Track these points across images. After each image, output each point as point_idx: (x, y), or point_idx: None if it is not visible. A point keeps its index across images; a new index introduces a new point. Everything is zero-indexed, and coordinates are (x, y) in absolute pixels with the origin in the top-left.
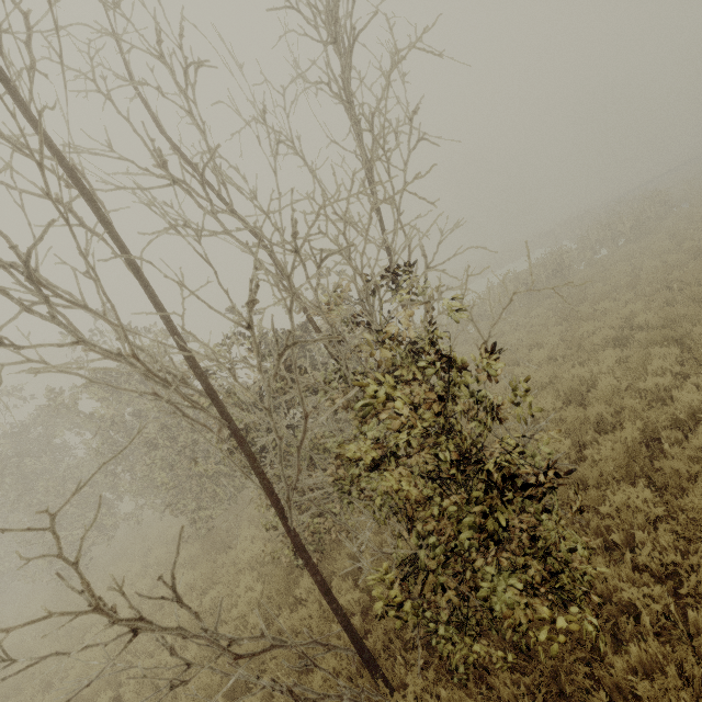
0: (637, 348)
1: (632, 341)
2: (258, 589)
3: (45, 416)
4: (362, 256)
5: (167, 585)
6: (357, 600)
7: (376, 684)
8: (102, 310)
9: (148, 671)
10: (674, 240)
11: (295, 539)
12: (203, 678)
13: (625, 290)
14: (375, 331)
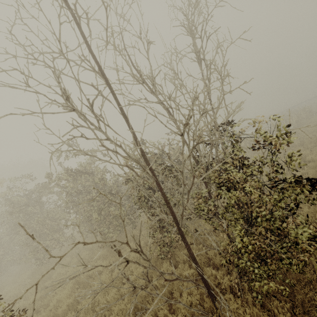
0: (309, 169)
1: (307, 166)
2: (141, 268)
3: (40, 187)
4: (216, 113)
5: (137, 244)
6: (192, 273)
7: (215, 305)
8: (106, 131)
9: (90, 304)
10: (316, 127)
11: (182, 233)
12: (122, 305)
13: (298, 146)
14: (216, 146)
